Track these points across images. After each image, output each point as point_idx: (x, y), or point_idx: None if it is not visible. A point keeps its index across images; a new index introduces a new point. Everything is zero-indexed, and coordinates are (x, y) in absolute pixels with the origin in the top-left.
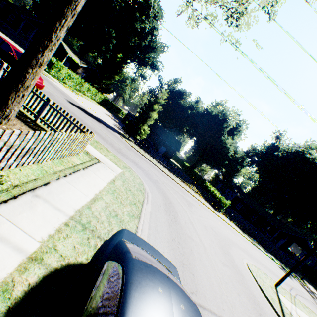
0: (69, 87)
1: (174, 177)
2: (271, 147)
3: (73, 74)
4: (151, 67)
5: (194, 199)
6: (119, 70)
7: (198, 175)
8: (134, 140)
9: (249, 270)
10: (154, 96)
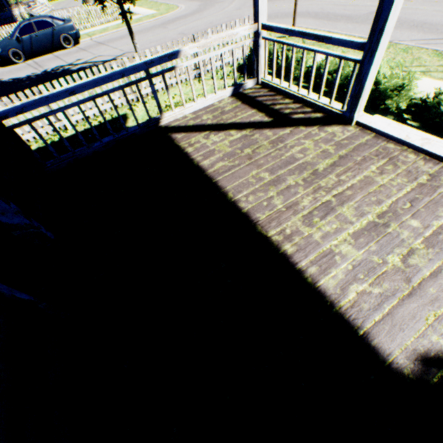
0: None
1: None
2: None
3: None
4: None
5: None
6: None
7: None
8: None
9: None
10: None
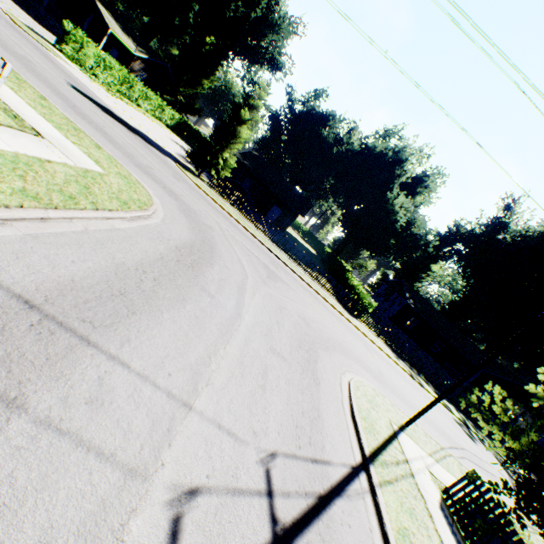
0: (103, 84)
1: (274, 248)
2: (492, 225)
3: (111, 59)
4: (270, 65)
5: (302, 283)
6: (210, 68)
7: (340, 264)
8: (216, 186)
9: (349, 385)
10: (245, 96)
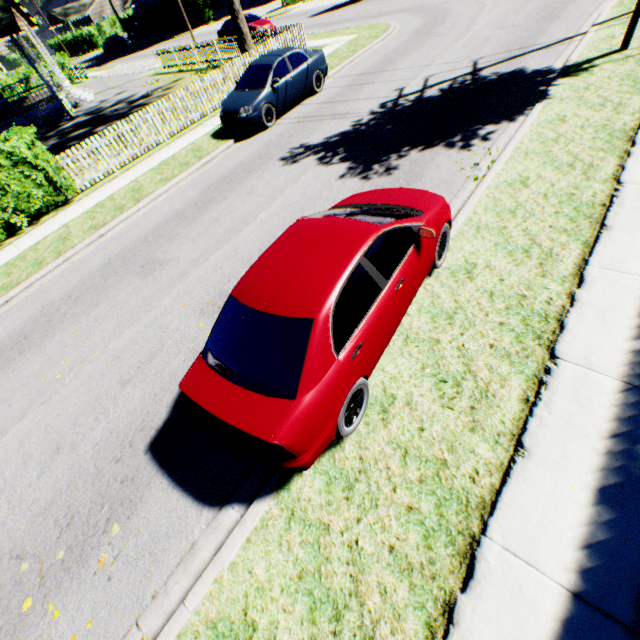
0: None
1: None
2: None
3: None
4: None
5: None
6: None
7: None
8: None
9: None
10: None
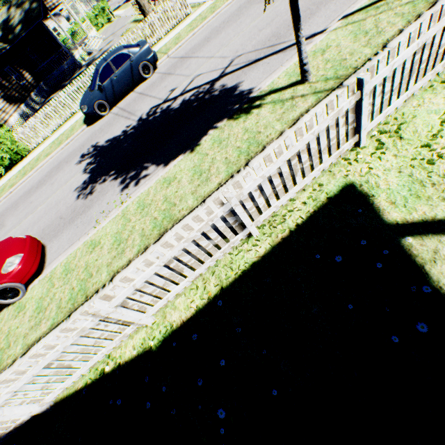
0: None
1: None
2: None
3: None
4: None
5: None
6: None
7: None
8: None
9: None
10: None
